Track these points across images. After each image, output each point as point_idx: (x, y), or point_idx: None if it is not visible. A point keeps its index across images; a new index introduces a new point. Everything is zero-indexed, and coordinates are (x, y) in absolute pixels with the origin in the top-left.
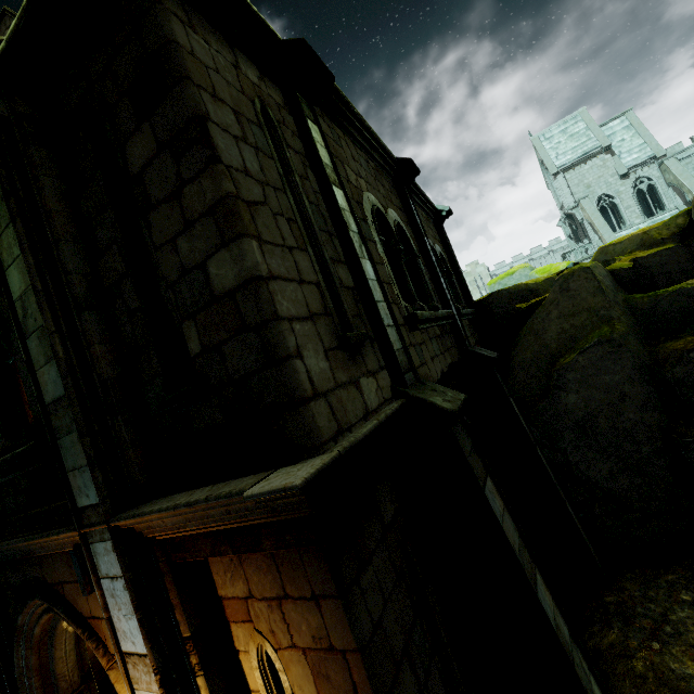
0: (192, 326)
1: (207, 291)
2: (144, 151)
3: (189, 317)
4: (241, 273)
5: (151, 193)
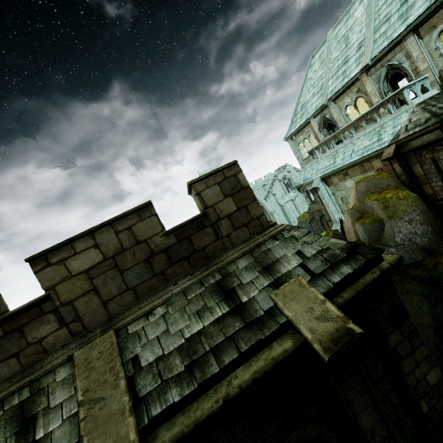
0: (423, 401)
1: (428, 386)
2: (397, 339)
3: (421, 398)
4: (438, 376)
5: (401, 354)
